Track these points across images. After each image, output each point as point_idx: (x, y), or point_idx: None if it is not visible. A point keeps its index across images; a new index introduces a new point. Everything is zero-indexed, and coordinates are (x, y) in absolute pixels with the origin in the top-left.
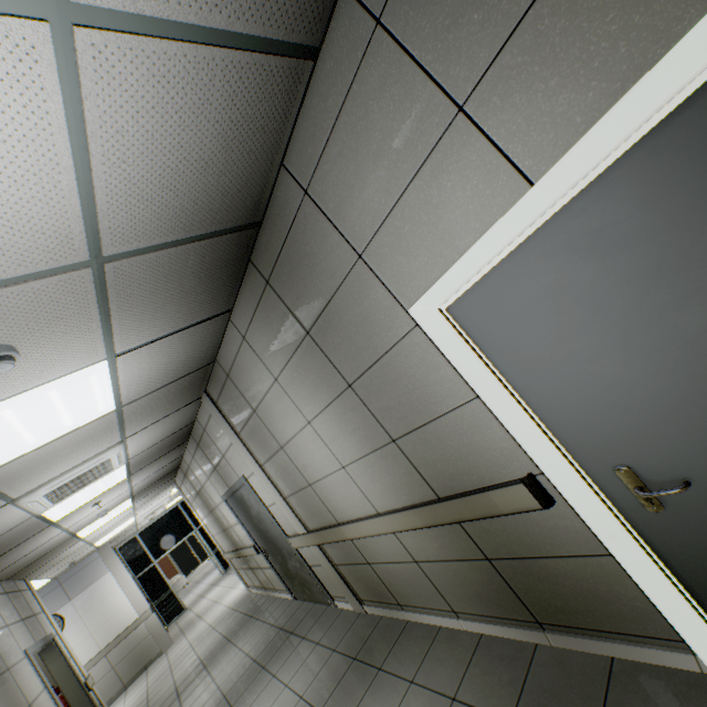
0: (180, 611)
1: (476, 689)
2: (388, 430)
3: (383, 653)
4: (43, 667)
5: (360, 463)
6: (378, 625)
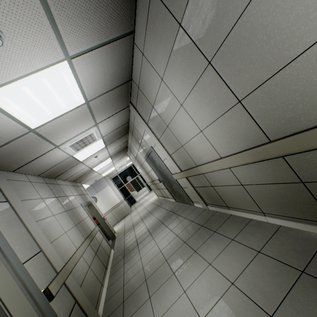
0: (135, 202)
1: (275, 250)
2: (236, 93)
3: (217, 226)
4: (90, 211)
5: (212, 126)
6: (214, 215)
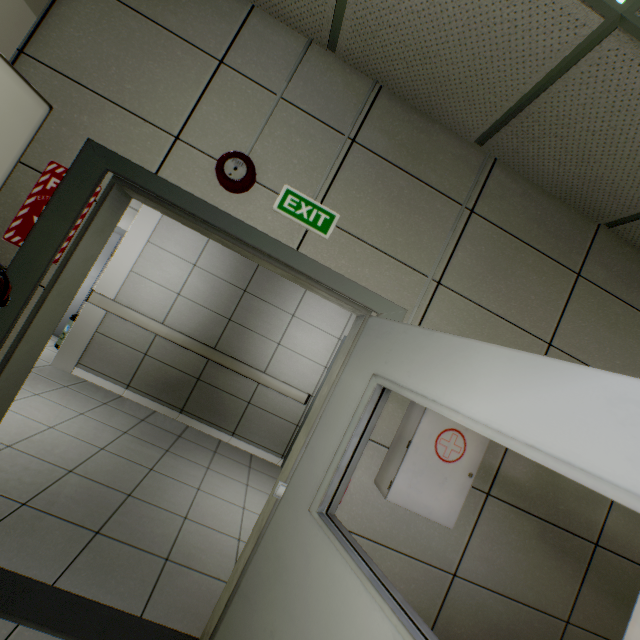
0: None
1: None
2: None
3: None
4: None
5: None
6: None
